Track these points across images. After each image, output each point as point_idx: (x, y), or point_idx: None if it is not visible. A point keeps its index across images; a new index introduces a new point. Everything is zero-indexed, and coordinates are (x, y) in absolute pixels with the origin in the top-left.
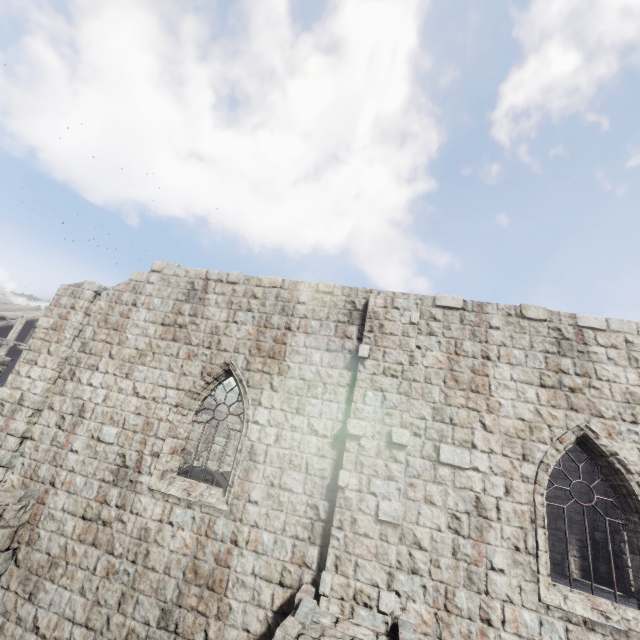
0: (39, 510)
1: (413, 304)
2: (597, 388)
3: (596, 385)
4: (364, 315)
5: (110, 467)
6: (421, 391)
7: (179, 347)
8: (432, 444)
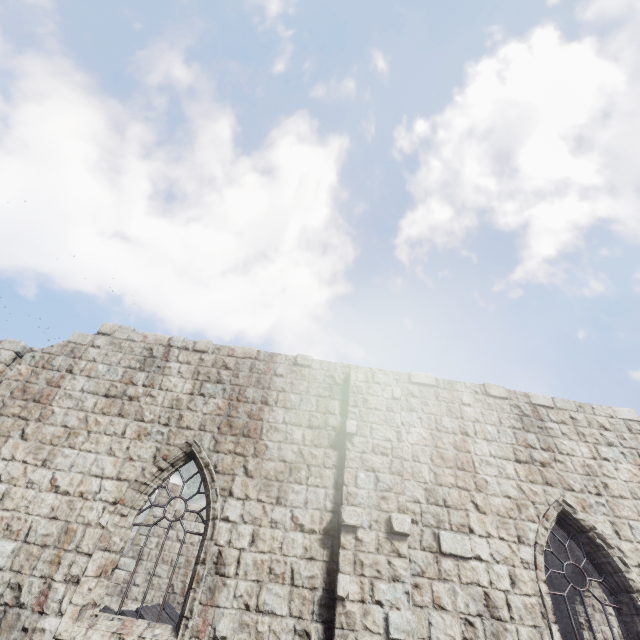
0: None
1: (393, 379)
2: (561, 462)
3: (560, 459)
4: (345, 390)
5: None
6: (411, 470)
7: (126, 424)
8: (431, 531)
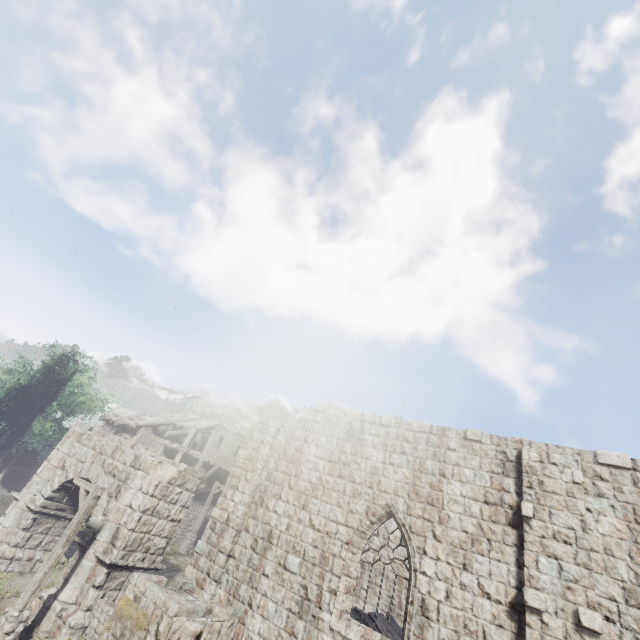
0: (240, 630)
1: (572, 461)
2: None
3: None
4: (518, 467)
5: (295, 597)
6: (603, 564)
7: (345, 484)
8: (632, 636)
